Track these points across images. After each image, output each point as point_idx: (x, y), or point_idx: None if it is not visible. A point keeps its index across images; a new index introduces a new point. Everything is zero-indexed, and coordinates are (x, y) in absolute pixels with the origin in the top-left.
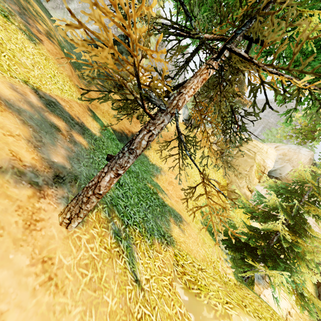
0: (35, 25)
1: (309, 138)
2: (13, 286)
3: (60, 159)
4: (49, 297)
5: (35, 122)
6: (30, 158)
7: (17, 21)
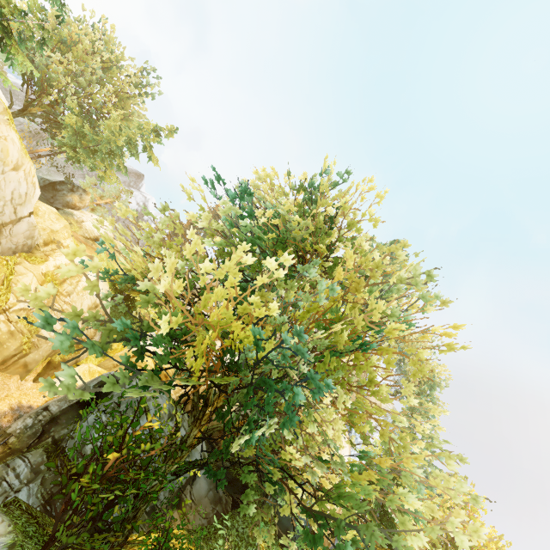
0: None
1: None
2: None
3: None
4: None
5: None
6: None
7: None
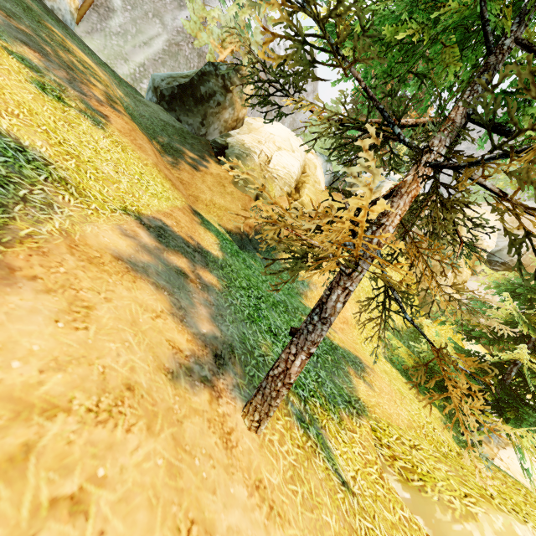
0: (92, 93)
1: None
2: (248, 526)
3: (207, 326)
4: (280, 531)
5: (164, 278)
6: (185, 341)
7: (72, 98)
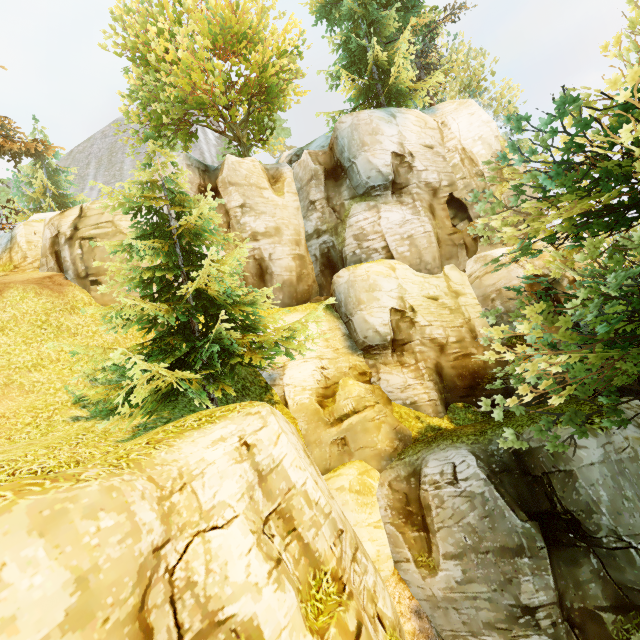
0: None
1: (184, 137)
2: None
3: None
4: None
5: None
6: None
7: None
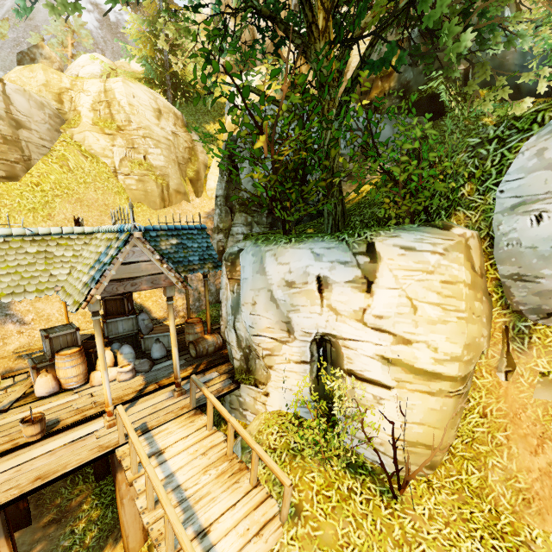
0: None
1: None
2: None
3: None
4: None
5: None
6: None
7: None
